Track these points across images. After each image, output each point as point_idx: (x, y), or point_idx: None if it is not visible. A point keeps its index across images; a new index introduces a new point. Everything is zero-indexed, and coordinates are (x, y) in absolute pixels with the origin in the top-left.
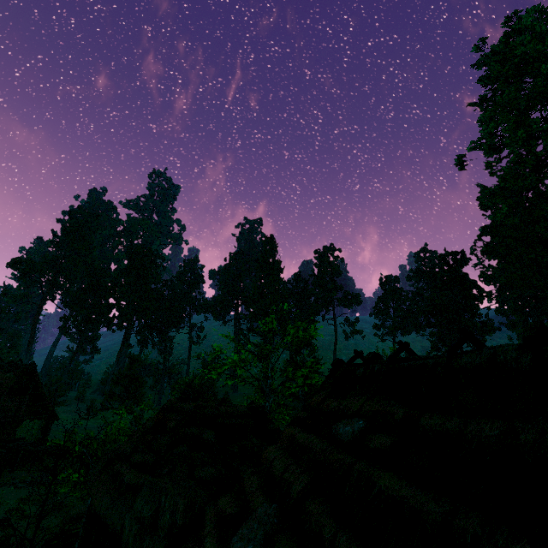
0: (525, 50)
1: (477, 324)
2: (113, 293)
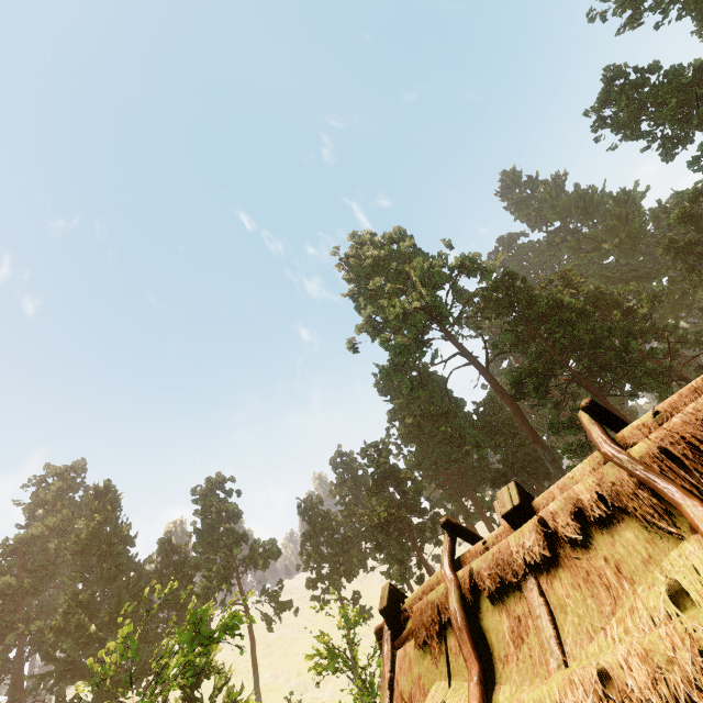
0: (374, 253)
1: (426, 523)
2: None
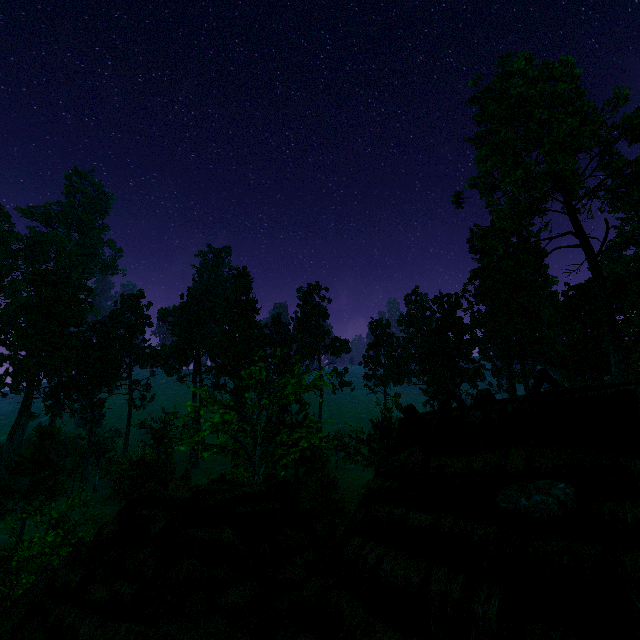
0: (520, 92)
1: (470, 370)
2: (4, 338)
